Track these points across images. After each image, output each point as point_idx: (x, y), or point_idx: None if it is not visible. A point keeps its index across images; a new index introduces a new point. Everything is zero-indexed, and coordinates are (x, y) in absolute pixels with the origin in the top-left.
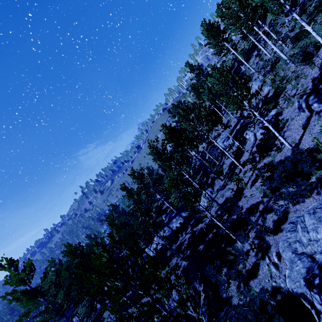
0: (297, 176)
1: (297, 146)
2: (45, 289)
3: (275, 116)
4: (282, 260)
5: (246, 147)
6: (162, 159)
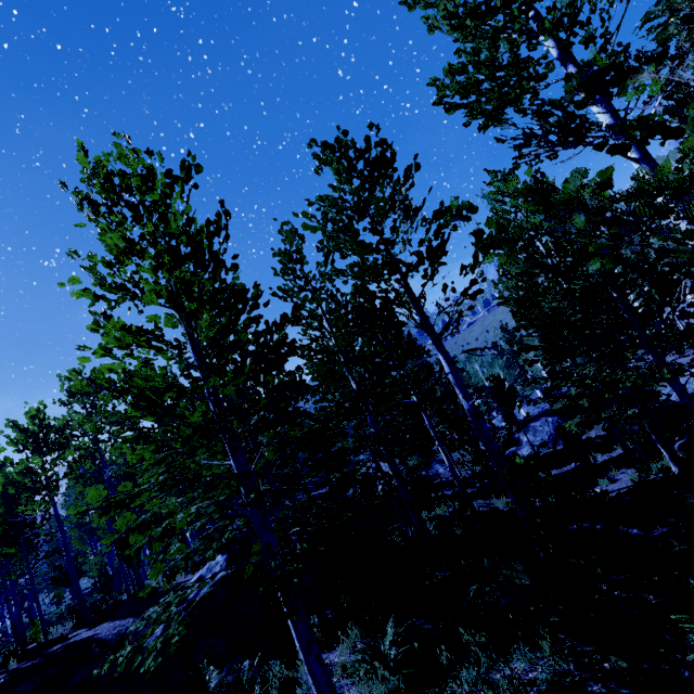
0: None
1: None
2: None
3: None
4: None
5: None
6: None
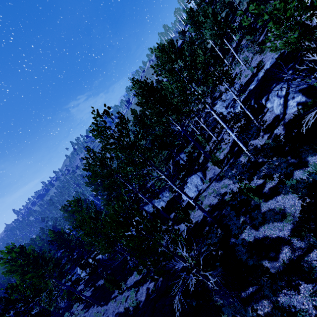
0: None
1: None
2: None
3: None
4: None
5: None
6: (116, 150)
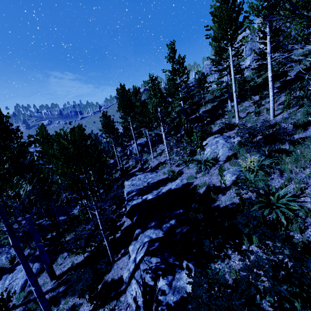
0: None
1: None
2: None
3: None
4: None
5: (114, 269)
6: None
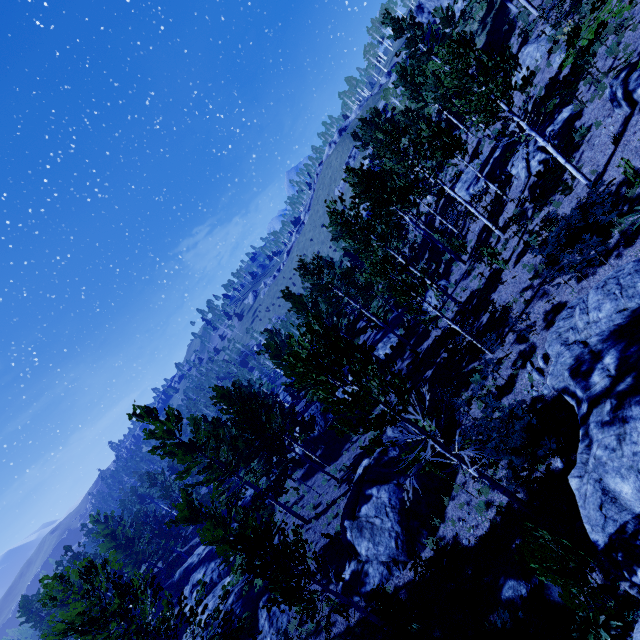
0: (589, 232)
1: (600, 179)
2: (200, 444)
3: (569, 121)
4: (550, 363)
5: (511, 193)
6: (354, 232)
